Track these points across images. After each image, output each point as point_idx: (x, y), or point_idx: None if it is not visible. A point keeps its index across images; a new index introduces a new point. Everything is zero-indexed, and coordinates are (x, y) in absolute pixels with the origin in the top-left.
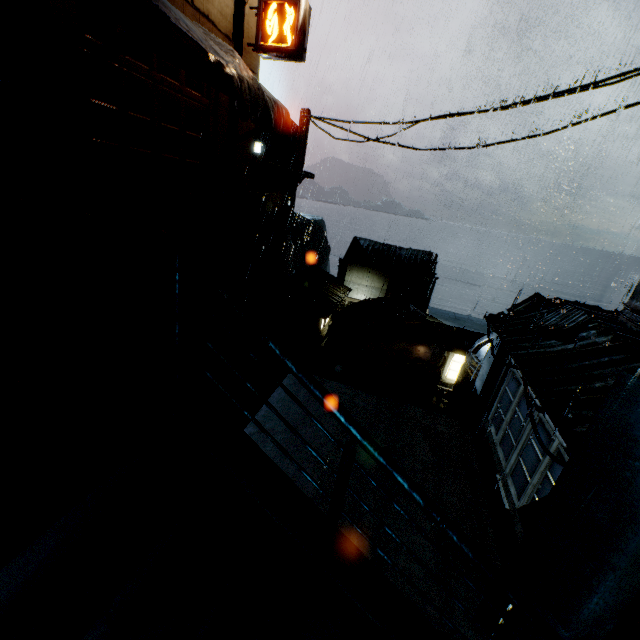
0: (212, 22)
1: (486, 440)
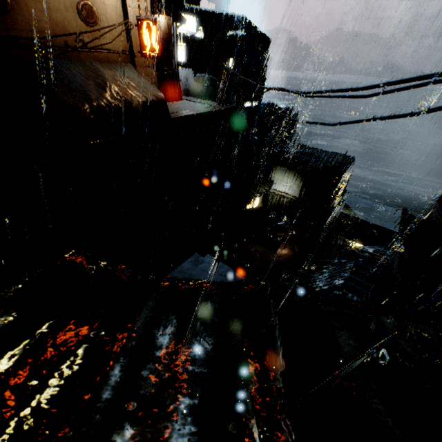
0: (107, 50)
1: None
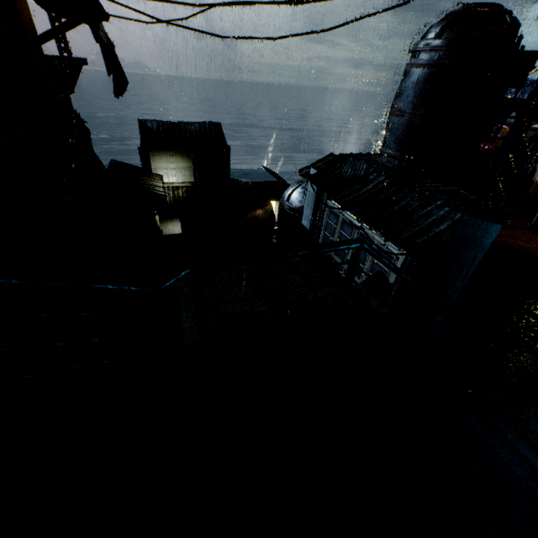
0: None
1: (324, 255)
